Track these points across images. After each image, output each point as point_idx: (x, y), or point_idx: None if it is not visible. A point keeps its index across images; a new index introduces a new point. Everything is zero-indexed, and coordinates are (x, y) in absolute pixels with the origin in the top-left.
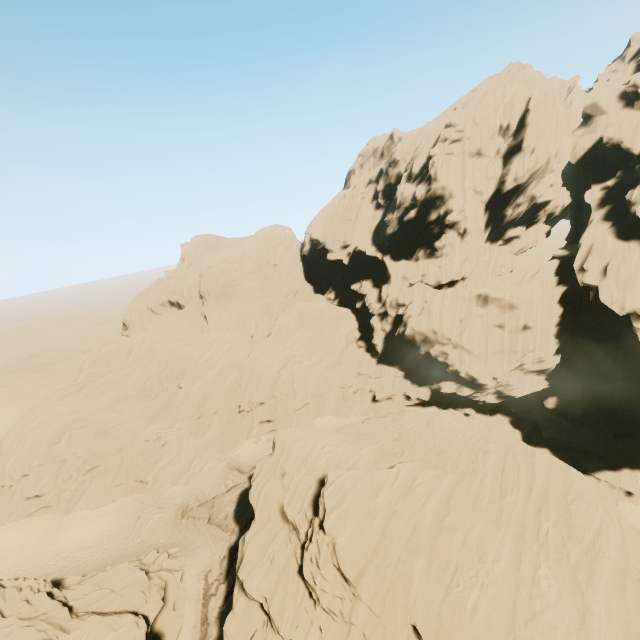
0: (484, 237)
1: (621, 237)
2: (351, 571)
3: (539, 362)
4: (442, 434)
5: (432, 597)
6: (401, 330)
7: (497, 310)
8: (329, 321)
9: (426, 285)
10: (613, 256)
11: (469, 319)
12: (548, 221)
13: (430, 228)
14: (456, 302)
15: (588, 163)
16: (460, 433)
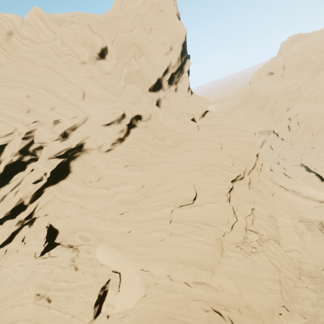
0: None
1: None
2: (300, 121)
3: None
4: None
5: (321, 127)
6: None
7: None
8: None
9: None
10: None
11: None
12: None
13: None
14: None
15: None
16: None
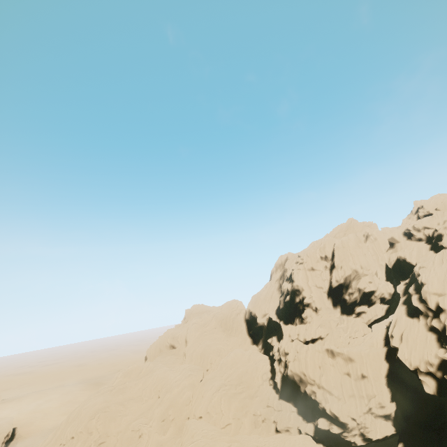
0: (336, 312)
1: (410, 315)
2: None
3: (381, 407)
4: (287, 446)
5: None
6: (286, 371)
7: (342, 361)
8: (253, 363)
9: (299, 341)
10: (405, 327)
11: (324, 366)
12: (387, 302)
13: (298, 306)
14: (314, 353)
15: (397, 268)
16: (297, 446)
